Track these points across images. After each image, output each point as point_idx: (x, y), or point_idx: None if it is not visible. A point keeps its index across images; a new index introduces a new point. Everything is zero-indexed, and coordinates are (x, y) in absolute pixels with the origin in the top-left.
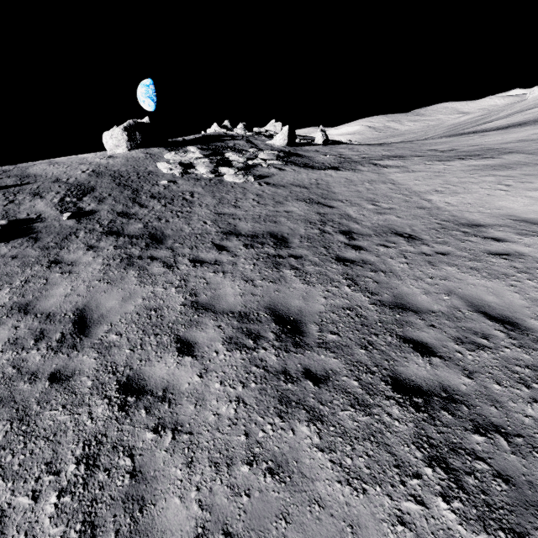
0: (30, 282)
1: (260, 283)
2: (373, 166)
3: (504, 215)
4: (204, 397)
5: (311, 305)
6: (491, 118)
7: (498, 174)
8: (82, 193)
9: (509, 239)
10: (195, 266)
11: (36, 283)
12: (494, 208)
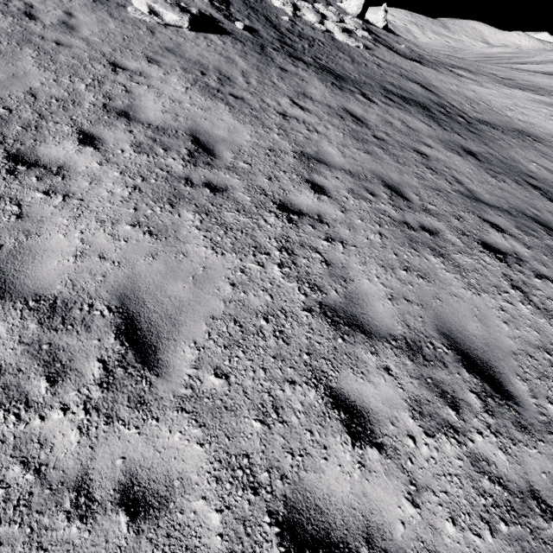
0: (284, 78)
1: (436, 129)
2: (450, 71)
3: None
4: (455, 164)
5: (472, 147)
6: (525, 59)
7: (550, 109)
8: (223, 2)
9: None
10: (387, 106)
11: (290, 81)
12: (548, 131)
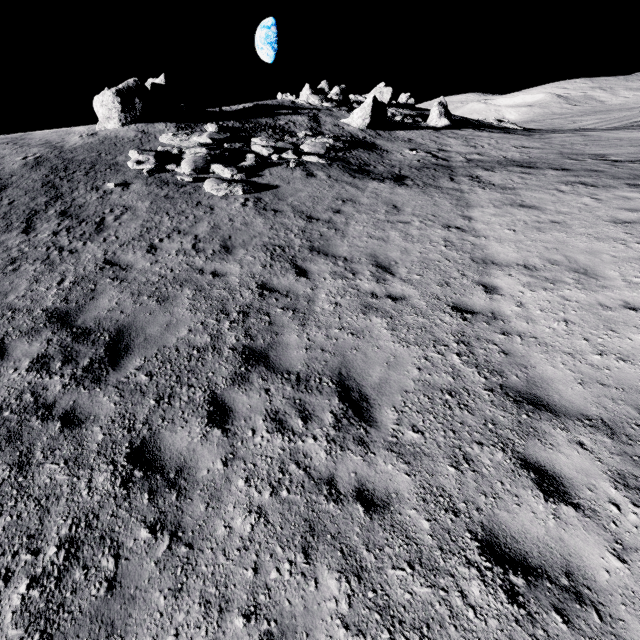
0: None
1: None
2: (467, 180)
3: (628, 385)
4: None
5: None
6: None
7: None
8: None
9: (583, 497)
10: None
11: None
12: (617, 350)
